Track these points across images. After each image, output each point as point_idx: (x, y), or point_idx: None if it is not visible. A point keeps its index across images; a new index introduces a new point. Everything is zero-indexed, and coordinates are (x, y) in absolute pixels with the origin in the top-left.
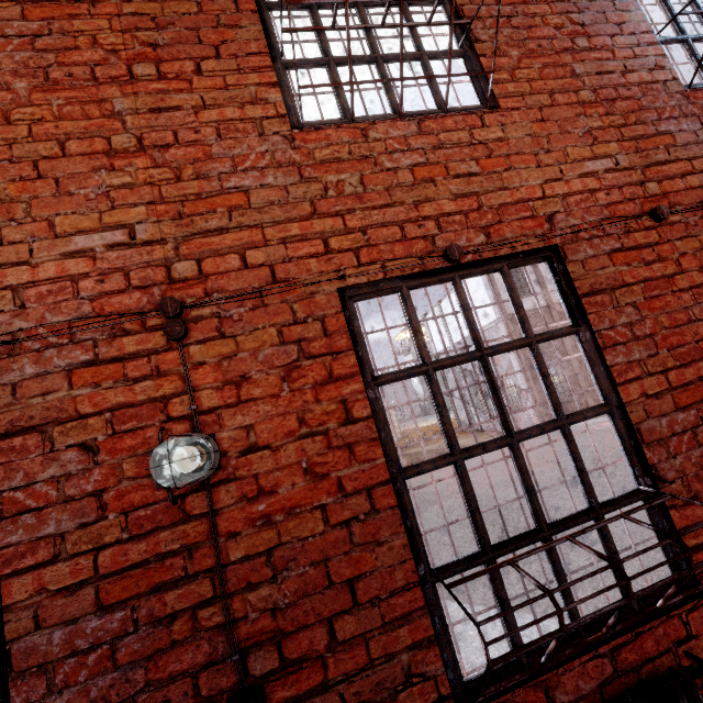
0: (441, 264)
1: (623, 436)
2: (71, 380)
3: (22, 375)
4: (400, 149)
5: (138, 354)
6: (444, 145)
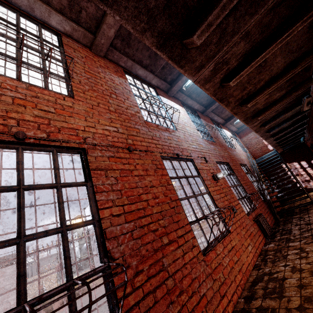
0: (10, 139)
1: (98, 236)
2: None
3: None
4: (10, 89)
5: None
6: (39, 97)
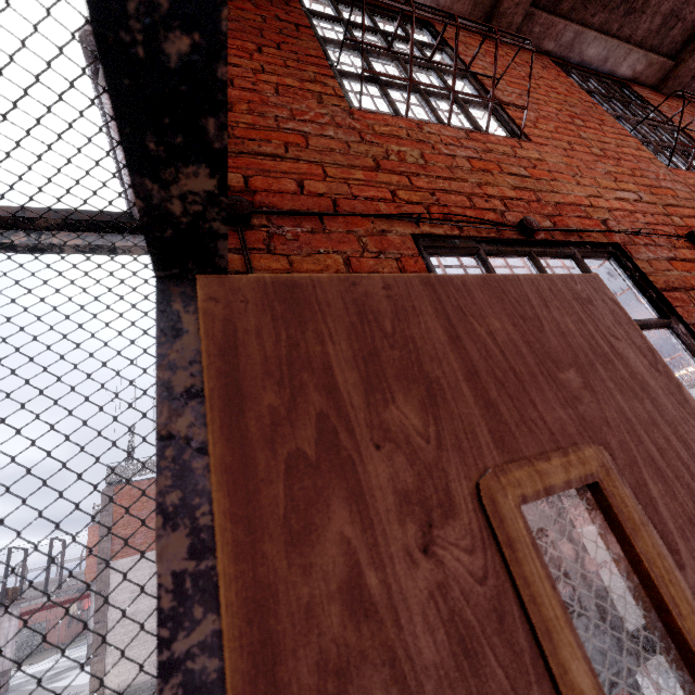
0: None
1: None
2: (672, 266)
3: (645, 257)
4: None
5: (693, 260)
6: None
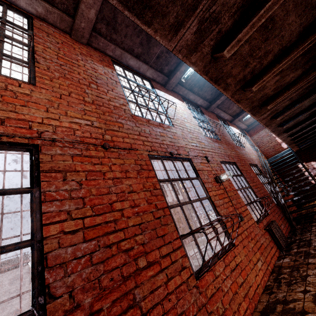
0: None
1: (34, 263)
2: None
3: None
4: None
5: None
6: None
